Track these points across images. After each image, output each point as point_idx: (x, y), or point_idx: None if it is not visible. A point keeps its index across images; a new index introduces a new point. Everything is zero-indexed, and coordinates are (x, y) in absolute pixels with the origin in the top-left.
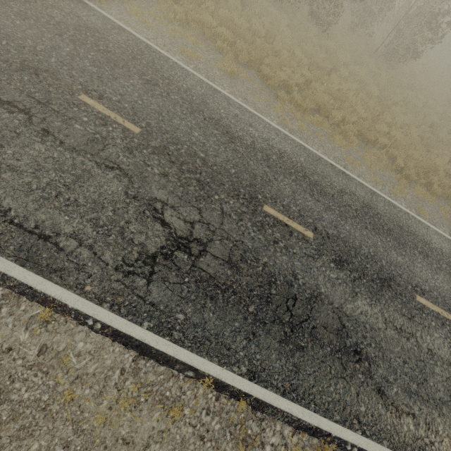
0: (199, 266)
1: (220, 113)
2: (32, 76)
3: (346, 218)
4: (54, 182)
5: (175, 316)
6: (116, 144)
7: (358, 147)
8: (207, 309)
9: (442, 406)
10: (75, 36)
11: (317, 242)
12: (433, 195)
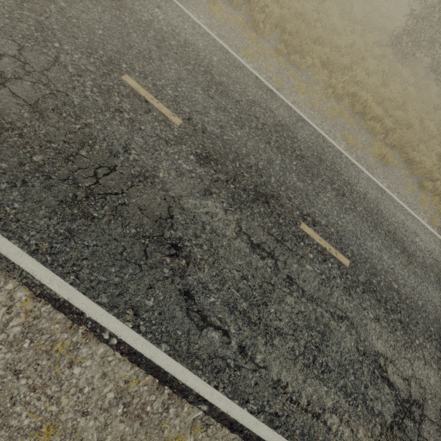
0: (423, 434)
1: (393, 223)
2: (265, 205)
3: None
4: (308, 343)
5: None
6: (338, 285)
7: None
8: None
9: None
10: (278, 141)
11: None
12: None
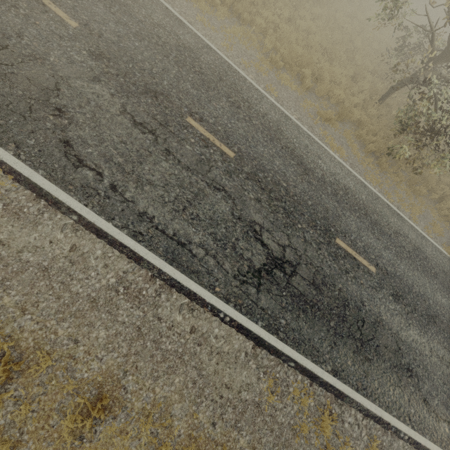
0: None
1: None
2: None
3: (142, 39)
4: None
5: None
6: None
7: (227, 21)
8: None
9: (147, 184)
10: None
11: (79, 32)
12: (303, 89)
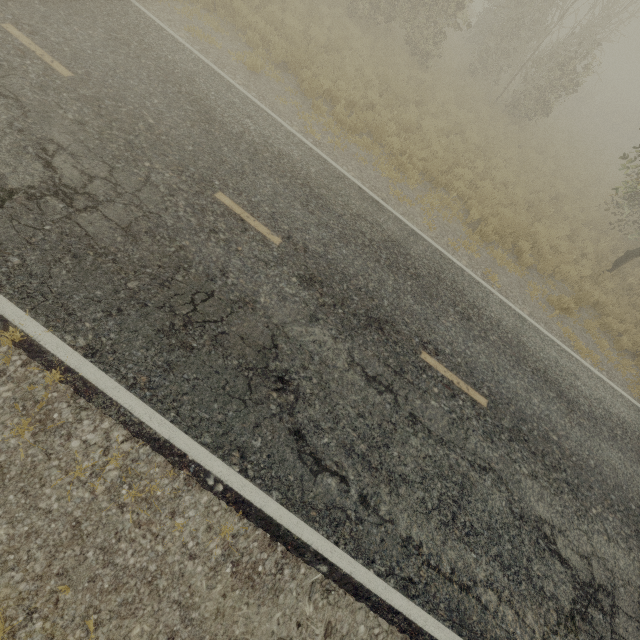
0: (77, 220)
1: (209, 94)
2: None
3: (348, 243)
4: None
5: (6, 258)
6: (27, 78)
7: (419, 187)
8: (61, 265)
9: (401, 484)
10: None
11: (283, 250)
12: (522, 267)
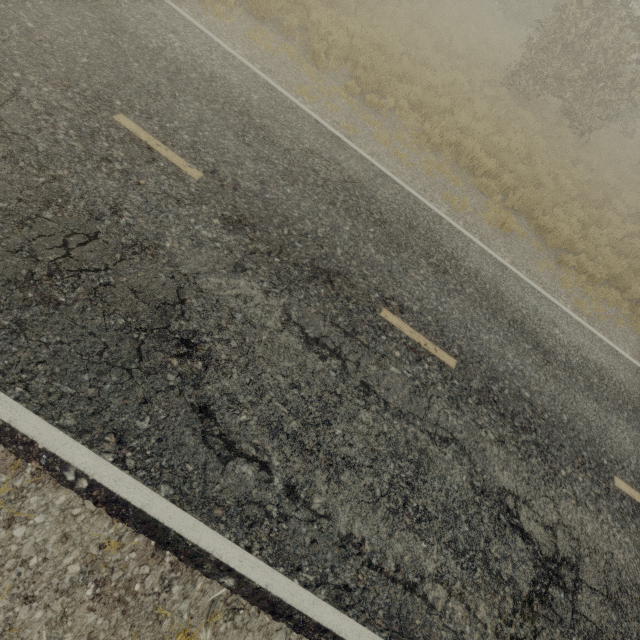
0: (580, 609)
1: (520, 309)
2: (327, 286)
3: None
4: (395, 478)
5: None
6: (439, 394)
7: None
8: None
9: None
10: (347, 201)
11: None
12: None
